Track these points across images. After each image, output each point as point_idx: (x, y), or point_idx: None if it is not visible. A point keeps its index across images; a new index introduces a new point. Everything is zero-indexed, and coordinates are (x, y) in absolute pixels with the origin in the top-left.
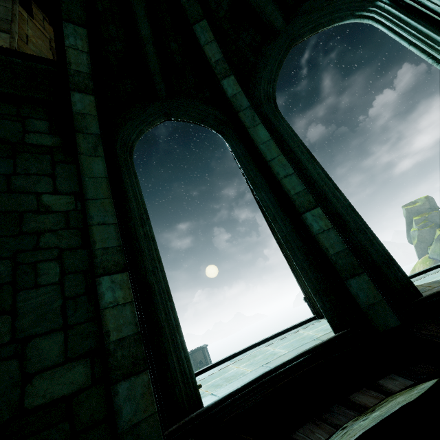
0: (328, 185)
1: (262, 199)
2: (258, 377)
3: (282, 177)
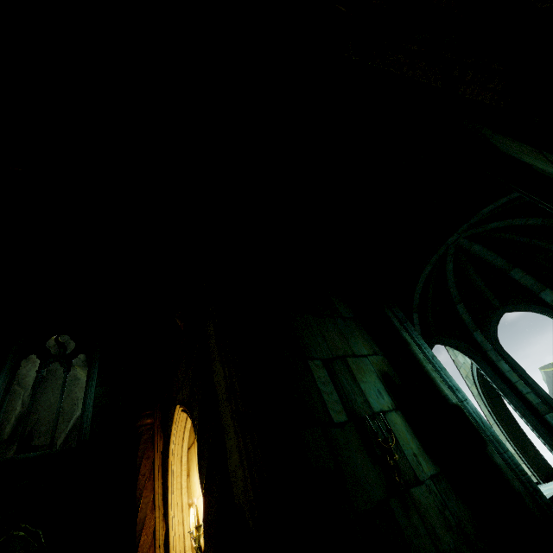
0: (549, 399)
1: (512, 402)
2: (552, 495)
3: (525, 393)
